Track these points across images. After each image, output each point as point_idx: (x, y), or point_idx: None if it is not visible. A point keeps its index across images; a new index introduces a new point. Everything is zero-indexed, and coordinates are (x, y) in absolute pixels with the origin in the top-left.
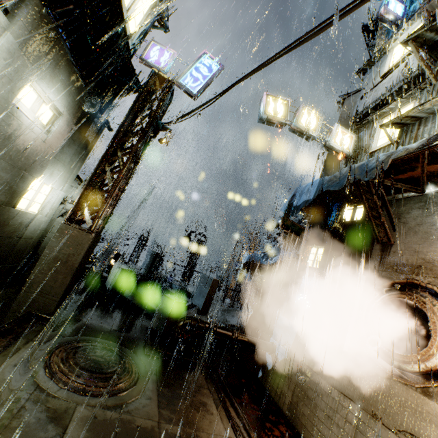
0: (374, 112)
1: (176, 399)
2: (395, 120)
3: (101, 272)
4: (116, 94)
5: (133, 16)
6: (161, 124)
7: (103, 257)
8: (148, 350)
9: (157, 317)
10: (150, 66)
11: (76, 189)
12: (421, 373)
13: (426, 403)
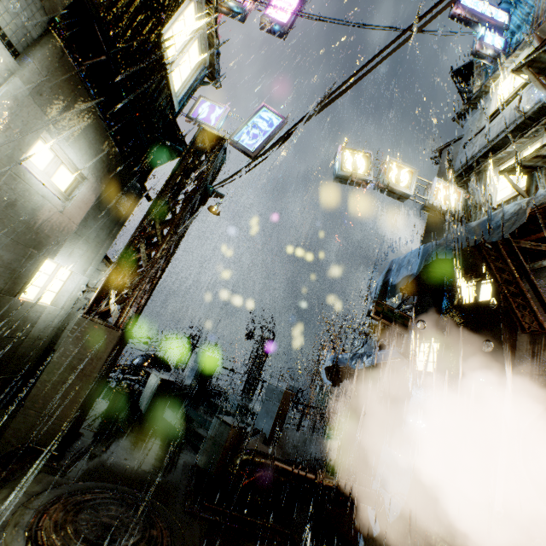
0: (484, 161)
1: None
2: (521, 162)
3: (133, 383)
4: (157, 158)
5: (178, 71)
6: (211, 189)
7: (143, 364)
8: (190, 505)
9: (206, 449)
10: (198, 124)
11: (104, 274)
12: None
13: None
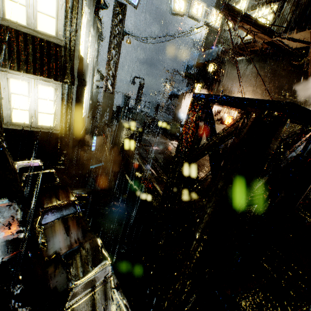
0: None
1: (156, 137)
2: None
3: None
4: None
5: None
6: (124, 32)
7: None
8: None
9: (139, 121)
10: None
11: (97, 75)
12: (218, 120)
13: (217, 126)
